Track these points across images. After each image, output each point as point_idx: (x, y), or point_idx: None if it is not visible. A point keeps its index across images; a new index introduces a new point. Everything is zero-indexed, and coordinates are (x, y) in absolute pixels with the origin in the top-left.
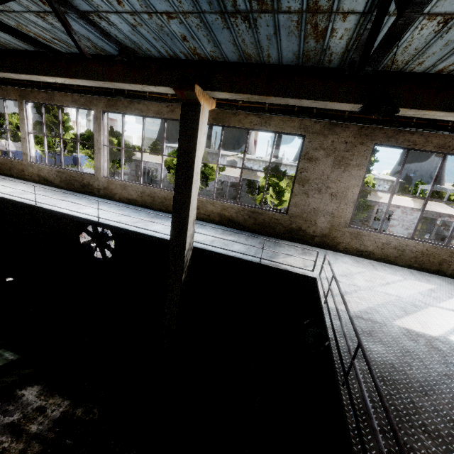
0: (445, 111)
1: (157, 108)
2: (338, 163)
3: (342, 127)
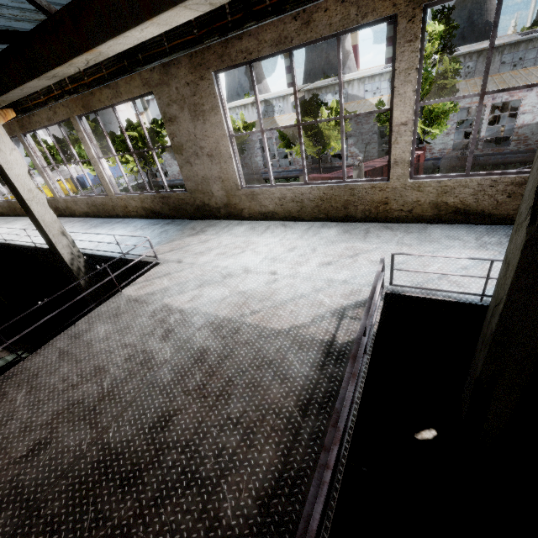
0: (76, 55)
1: (46, 115)
2: (195, 114)
3: (175, 65)
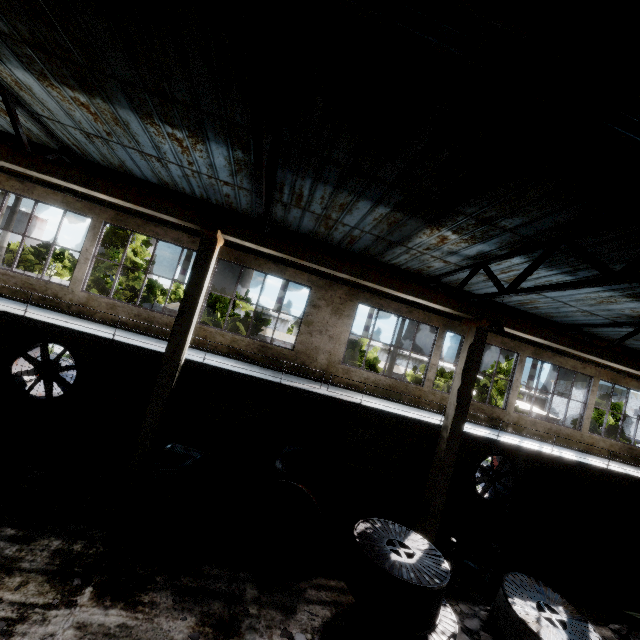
0: None
1: (574, 364)
2: None
3: None
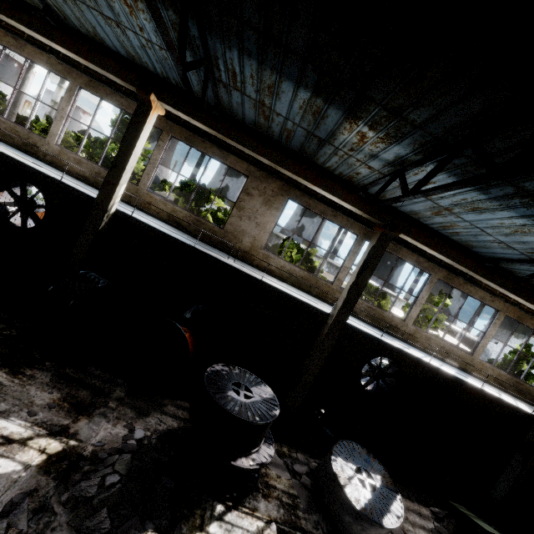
0: None
1: (483, 295)
2: None
3: None
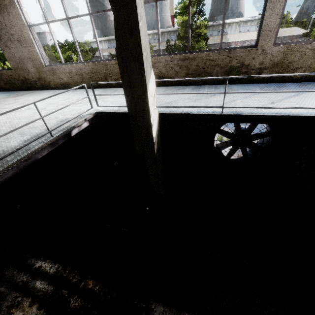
0: None
1: None
2: (0, 7)
3: None
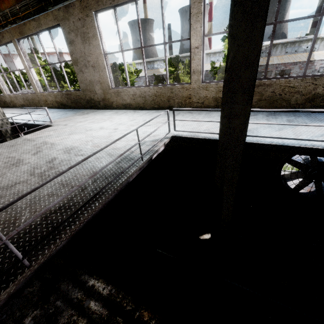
0: None
1: None
2: (84, 39)
3: (72, 6)
